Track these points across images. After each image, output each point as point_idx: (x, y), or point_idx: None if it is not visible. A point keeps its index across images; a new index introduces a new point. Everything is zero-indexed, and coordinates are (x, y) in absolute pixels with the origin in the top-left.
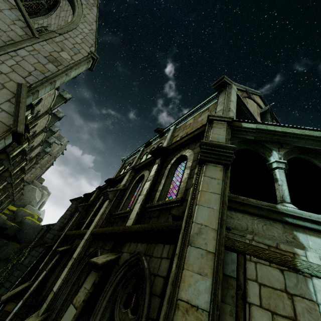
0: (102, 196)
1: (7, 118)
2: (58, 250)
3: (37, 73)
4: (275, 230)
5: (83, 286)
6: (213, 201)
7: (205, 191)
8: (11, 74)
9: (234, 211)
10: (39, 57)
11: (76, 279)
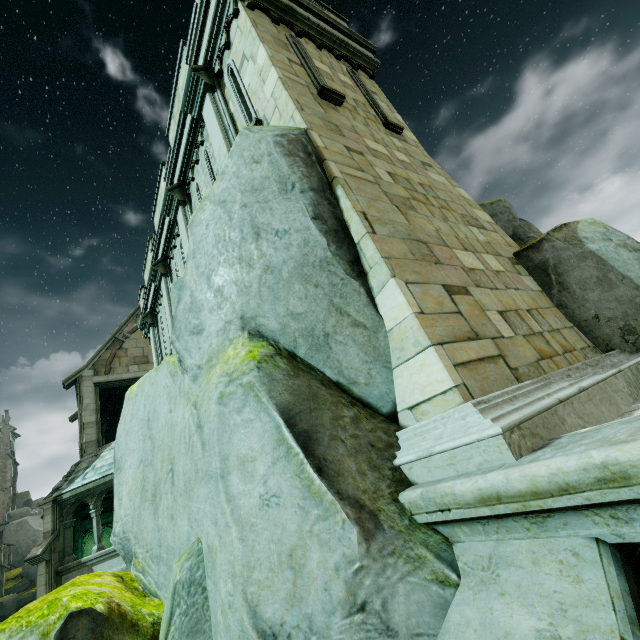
0: None
1: None
2: None
3: None
4: (85, 572)
5: None
6: (43, 590)
7: (39, 586)
8: None
9: (69, 573)
10: None
11: None
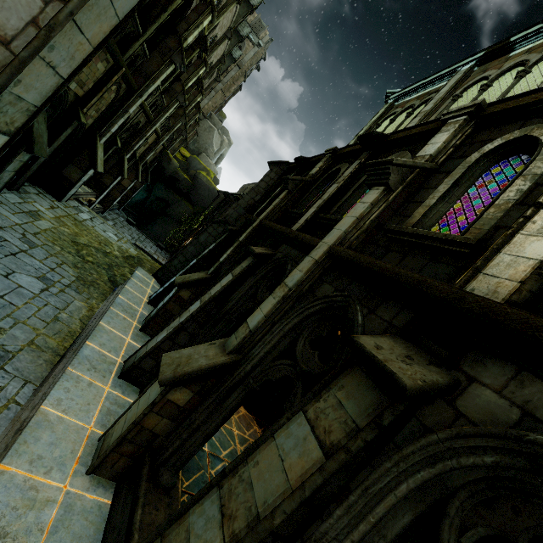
0: (345, 173)
1: None
2: (253, 250)
3: None
4: None
5: (332, 392)
6: None
7: None
8: None
9: None
10: None
11: (291, 329)
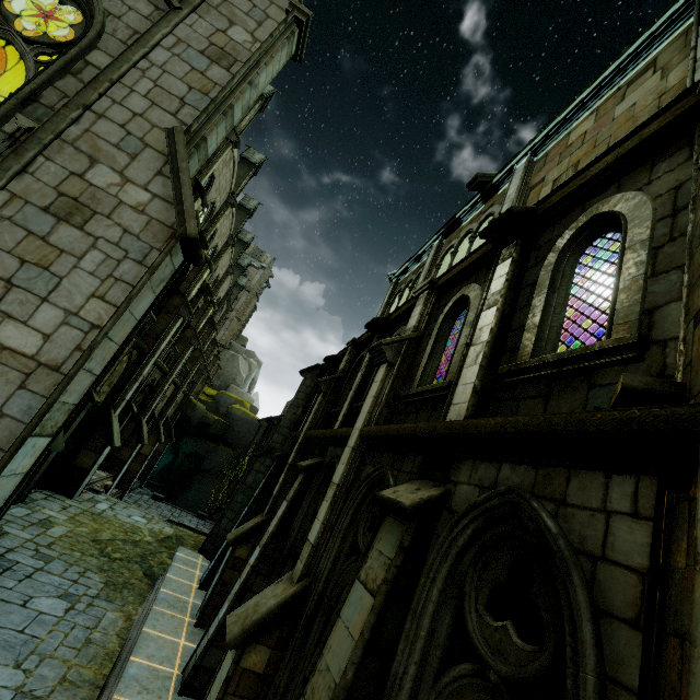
0: (365, 359)
1: (166, 211)
2: (300, 465)
3: (196, 96)
4: None
5: (375, 548)
6: None
7: None
8: (151, 113)
9: None
10: (191, 58)
11: (349, 524)
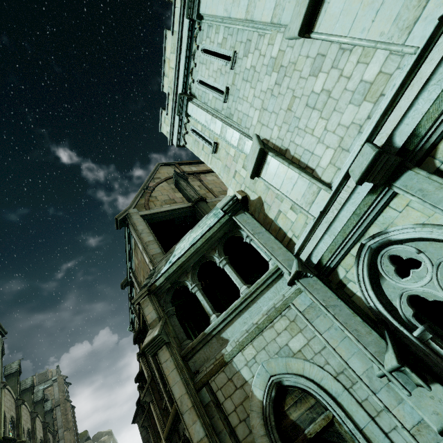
0: None
1: None
2: None
3: None
4: (214, 345)
5: None
6: (175, 376)
7: (169, 374)
8: None
9: (194, 355)
10: None
11: None
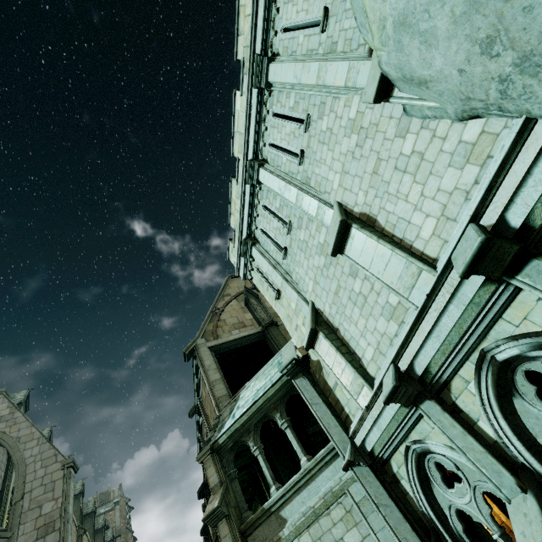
0: None
1: None
2: None
3: None
4: (273, 523)
5: None
6: None
7: None
8: None
9: (254, 531)
10: None
11: None
